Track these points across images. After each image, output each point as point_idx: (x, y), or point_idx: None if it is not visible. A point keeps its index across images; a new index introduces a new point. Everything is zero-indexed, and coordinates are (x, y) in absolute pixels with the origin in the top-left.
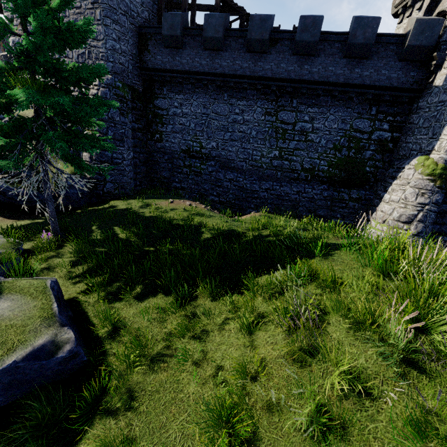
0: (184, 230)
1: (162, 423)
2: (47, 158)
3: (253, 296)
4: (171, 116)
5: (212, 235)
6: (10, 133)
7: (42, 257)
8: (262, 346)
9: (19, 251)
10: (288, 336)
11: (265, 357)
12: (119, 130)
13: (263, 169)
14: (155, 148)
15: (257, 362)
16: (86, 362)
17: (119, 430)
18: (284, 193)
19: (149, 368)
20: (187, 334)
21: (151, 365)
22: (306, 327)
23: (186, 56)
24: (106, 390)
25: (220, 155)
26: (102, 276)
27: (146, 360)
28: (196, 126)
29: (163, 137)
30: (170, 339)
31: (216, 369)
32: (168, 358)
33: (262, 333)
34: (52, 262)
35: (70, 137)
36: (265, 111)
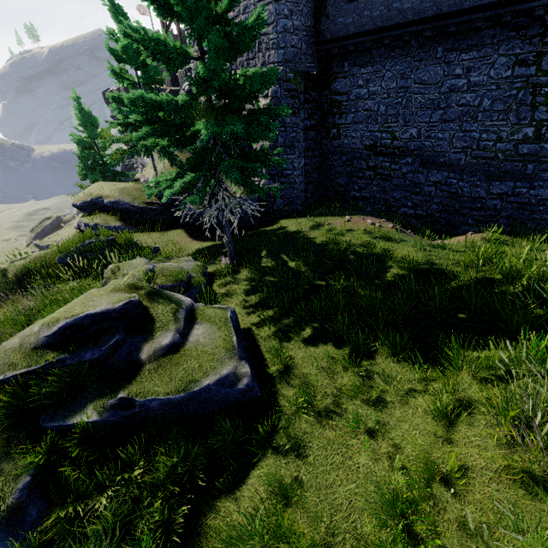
0: (363, 261)
1: (328, 483)
2: (223, 184)
3: (456, 370)
4: (353, 102)
5: (401, 270)
6: (195, 165)
7: (222, 282)
8: (462, 444)
9: (205, 275)
10: (507, 445)
11: (465, 460)
12: (290, 135)
13: (498, 161)
14: (330, 148)
15: (451, 463)
16: (259, 397)
17: (288, 471)
18: (536, 200)
19: (317, 421)
20: (360, 396)
21: (319, 418)
22: (543, 446)
23: (378, 5)
24: (277, 429)
25: (422, 147)
26: (272, 309)
27: (314, 411)
28: (388, 108)
29: (341, 132)
30: (339, 395)
31: (393, 449)
32: (337, 417)
33: (464, 427)
34: (230, 289)
35: (243, 161)
36: (513, 60)
